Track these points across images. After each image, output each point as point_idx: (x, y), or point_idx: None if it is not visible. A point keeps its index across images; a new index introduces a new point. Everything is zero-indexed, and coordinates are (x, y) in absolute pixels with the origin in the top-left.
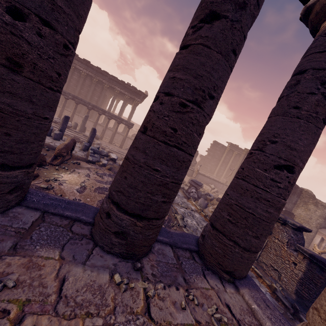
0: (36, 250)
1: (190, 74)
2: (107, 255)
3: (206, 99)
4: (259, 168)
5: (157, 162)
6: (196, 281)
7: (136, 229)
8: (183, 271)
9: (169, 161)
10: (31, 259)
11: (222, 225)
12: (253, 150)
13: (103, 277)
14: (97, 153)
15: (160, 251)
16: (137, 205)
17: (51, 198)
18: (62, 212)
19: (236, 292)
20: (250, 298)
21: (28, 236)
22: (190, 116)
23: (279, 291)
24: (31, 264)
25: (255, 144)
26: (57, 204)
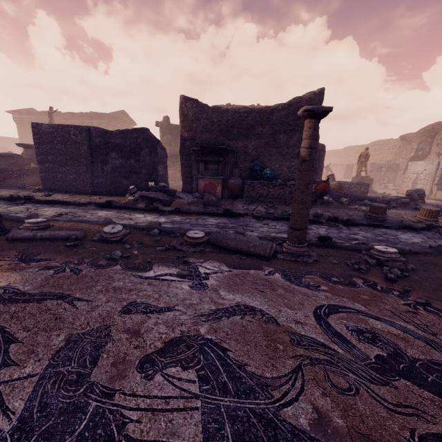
0: None
1: None
2: None
3: None
4: None
5: None
6: None
7: None
8: None
9: None
10: None
11: None
12: None
13: None
14: None
15: None
16: None
17: None
18: None
19: None
20: None
21: None
22: None
23: None
24: None
25: None
26: None
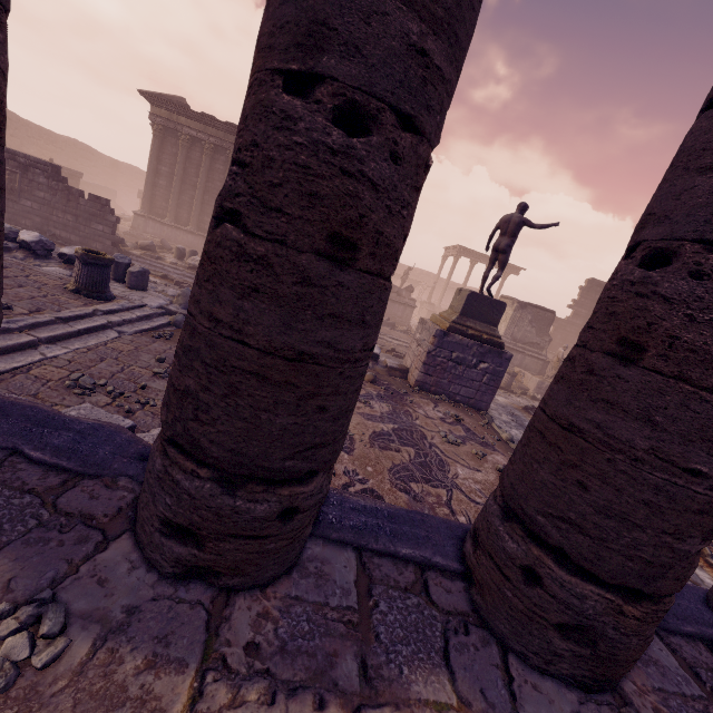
0: (407, 680)
1: None
2: (544, 683)
3: None
4: None
5: (696, 451)
6: None
7: (624, 625)
8: None
9: None
10: (413, 712)
11: None
12: None
13: None
14: None
15: None
16: (632, 565)
17: (355, 508)
18: (392, 547)
19: None
20: None
21: (369, 632)
22: None
23: None
24: None
25: None
26: (374, 523)
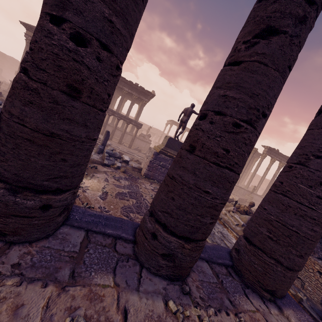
0: (92, 277)
1: (245, 93)
2: (155, 278)
3: (259, 118)
4: (303, 184)
5: (208, 184)
6: (241, 303)
7: (184, 252)
8: (226, 291)
9: (220, 182)
10: (91, 288)
11: (261, 242)
12: (293, 164)
13: (158, 305)
14: (112, 156)
15: (199, 268)
16: (187, 228)
17: (90, 215)
18: (103, 230)
19: (280, 313)
20: (297, 321)
21: (81, 260)
22: (244, 136)
23: (306, 301)
24: (92, 295)
25: (295, 157)
26: (98, 220)
